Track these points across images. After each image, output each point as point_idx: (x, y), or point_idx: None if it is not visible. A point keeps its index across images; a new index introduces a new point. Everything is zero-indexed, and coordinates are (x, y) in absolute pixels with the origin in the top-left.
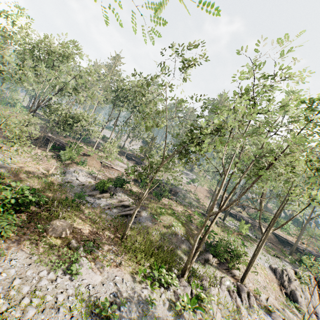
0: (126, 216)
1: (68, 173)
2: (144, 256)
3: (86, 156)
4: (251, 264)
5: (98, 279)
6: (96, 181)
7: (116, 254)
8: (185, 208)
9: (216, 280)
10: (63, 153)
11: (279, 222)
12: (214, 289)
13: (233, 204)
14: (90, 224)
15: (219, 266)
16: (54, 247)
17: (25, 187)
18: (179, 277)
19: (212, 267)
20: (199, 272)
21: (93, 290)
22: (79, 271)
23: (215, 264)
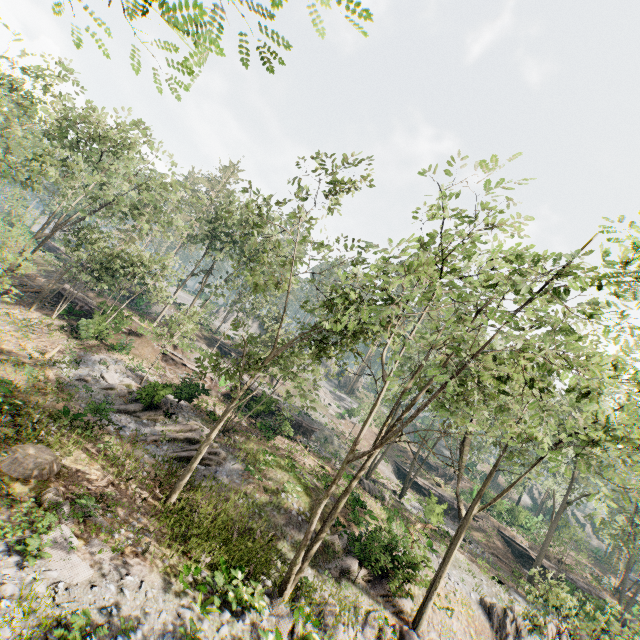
0: (188, 460)
1: (85, 363)
2: (205, 543)
3: (133, 336)
4: (435, 584)
5: (84, 575)
6: (143, 386)
7: (143, 532)
8: (322, 463)
9: (356, 613)
10: (85, 324)
11: (516, 513)
12: (344, 630)
13: (388, 437)
14: (103, 466)
15: (372, 587)
16: (5, 497)
17: None
18: (274, 596)
19: (355, 588)
20: (321, 593)
21: (66, 594)
22: (46, 551)
23: (362, 583)
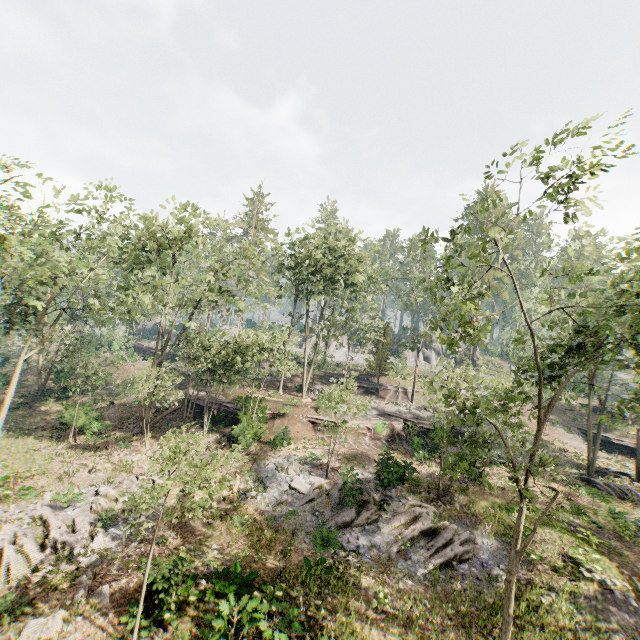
0: (448, 564)
1: (267, 478)
2: None
3: (279, 419)
4: None
5: None
6: (330, 478)
7: None
8: (541, 480)
9: None
10: (238, 431)
11: None
12: None
13: None
14: (400, 636)
15: None
16: None
17: (251, 605)
18: None
19: None
20: None
21: None
22: None
23: None
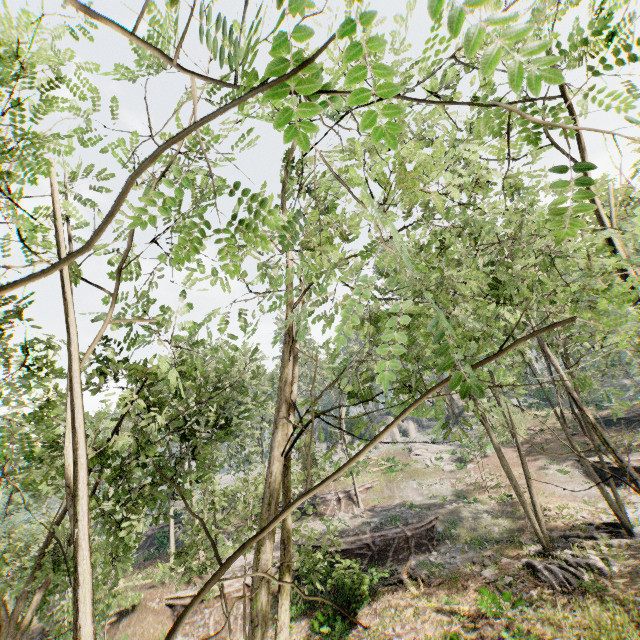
0: None
1: None
2: None
3: (124, 618)
4: None
5: None
6: None
7: None
8: (454, 596)
9: None
10: None
11: None
12: None
13: None
14: None
15: None
16: None
17: None
18: None
19: None
20: None
21: None
22: None
23: None
